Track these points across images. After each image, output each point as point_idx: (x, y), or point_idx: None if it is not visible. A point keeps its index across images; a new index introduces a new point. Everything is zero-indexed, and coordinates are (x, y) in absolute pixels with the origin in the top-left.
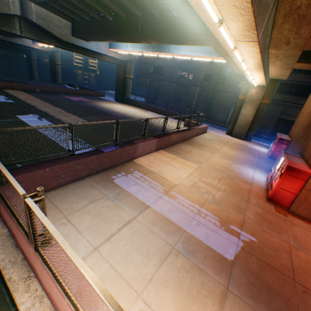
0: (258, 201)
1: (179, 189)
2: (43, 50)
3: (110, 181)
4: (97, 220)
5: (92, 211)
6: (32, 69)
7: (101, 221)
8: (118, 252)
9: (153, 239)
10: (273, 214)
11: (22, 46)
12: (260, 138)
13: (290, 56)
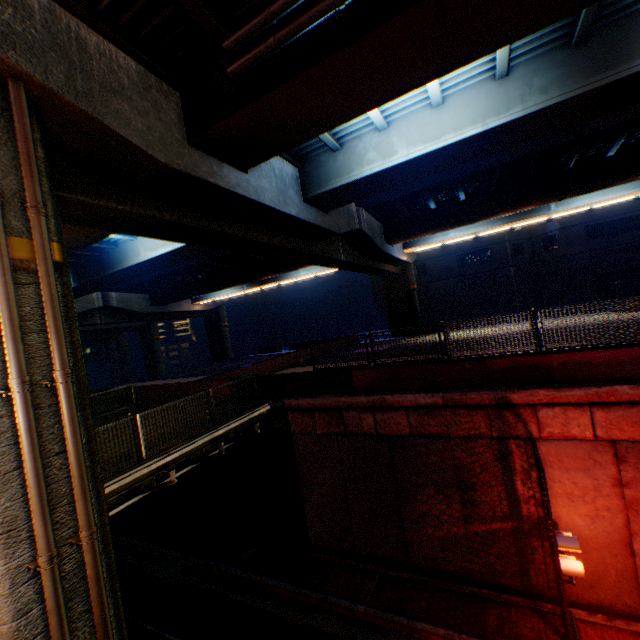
0: None
1: None
2: (204, 310)
3: None
4: None
5: None
6: (154, 356)
7: None
8: None
9: None
10: None
11: (174, 315)
12: None
13: None
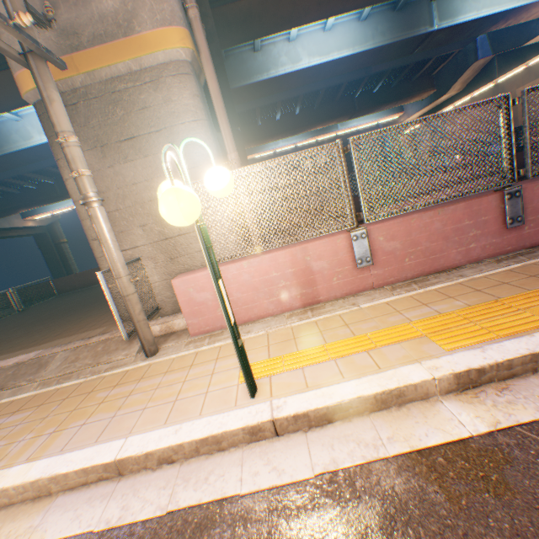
0: None
1: None
2: (39, 226)
3: None
4: None
5: None
6: None
7: None
8: None
9: None
10: None
11: (2, 233)
12: None
13: None
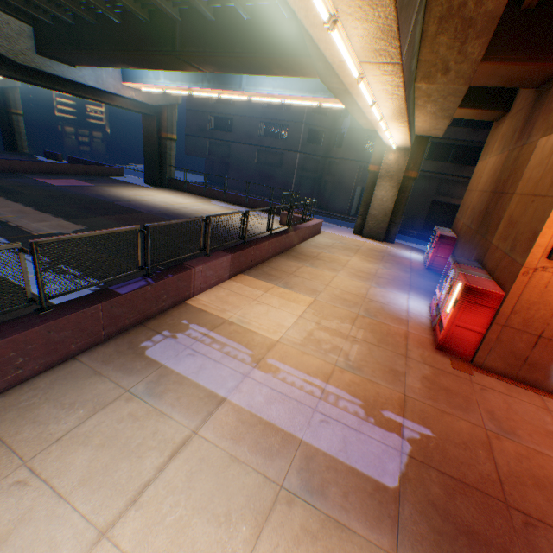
0: (422, 353)
1: (281, 351)
2: None
3: (138, 356)
4: (107, 457)
5: (94, 434)
6: None
7: (118, 456)
8: (160, 529)
9: (237, 477)
10: (450, 374)
11: None
12: (408, 236)
13: (450, 95)
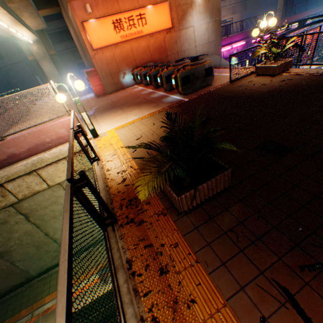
0: (94, 100)
1: None
2: None
3: None
4: None
5: None
6: None
7: None
8: None
9: None
10: (102, 99)
11: None
12: None
13: (27, 6)
